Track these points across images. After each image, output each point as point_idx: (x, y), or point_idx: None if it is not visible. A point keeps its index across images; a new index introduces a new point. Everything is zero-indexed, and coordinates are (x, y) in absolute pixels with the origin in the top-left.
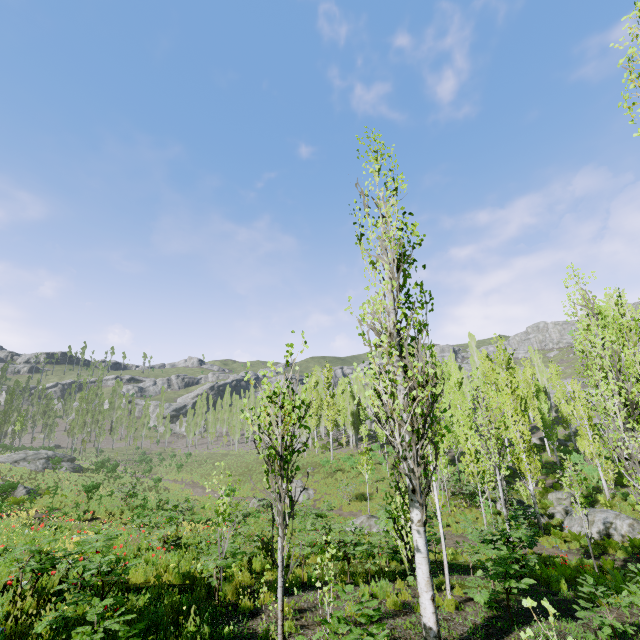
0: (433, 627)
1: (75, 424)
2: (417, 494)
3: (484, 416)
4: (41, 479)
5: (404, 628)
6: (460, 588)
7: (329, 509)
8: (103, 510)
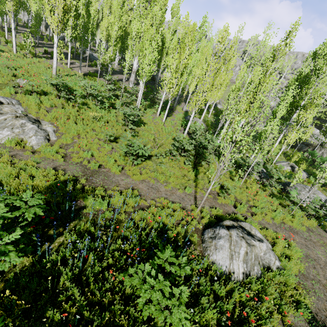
0: None
1: None
2: None
3: None
4: None
5: None
6: None
7: None
8: None
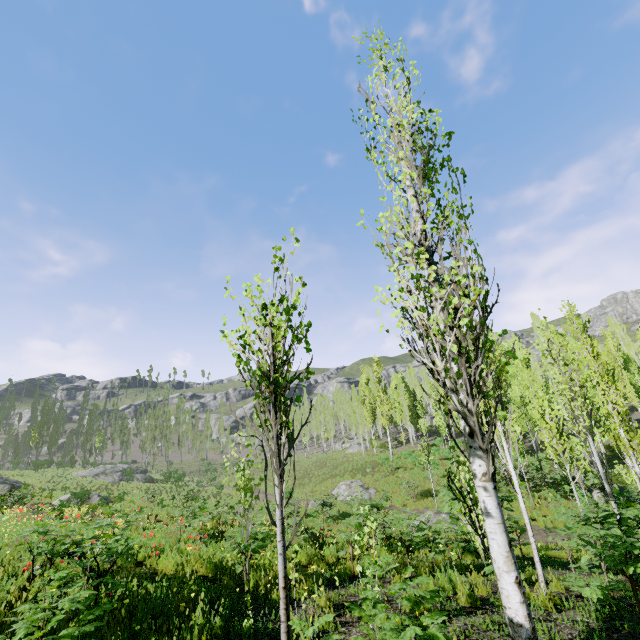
0: (524, 624)
1: (146, 439)
2: (477, 439)
3: (563, 371)
4: (116, 489)
5: (483, 629)
6: (559, 582)
7: (385, 499)
8: (165, 513)
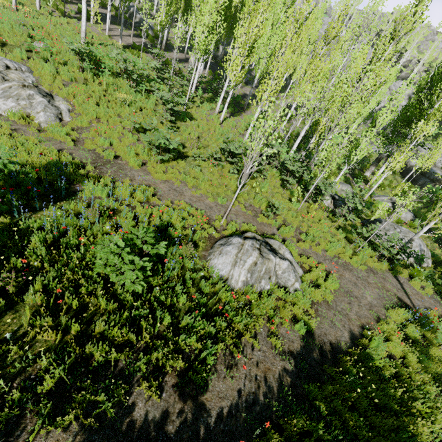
0: None
1: None
2: None
3: None
4: None
5: None
6: None
7: None
8: None
